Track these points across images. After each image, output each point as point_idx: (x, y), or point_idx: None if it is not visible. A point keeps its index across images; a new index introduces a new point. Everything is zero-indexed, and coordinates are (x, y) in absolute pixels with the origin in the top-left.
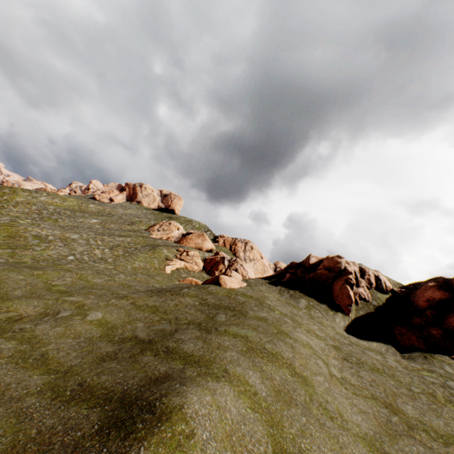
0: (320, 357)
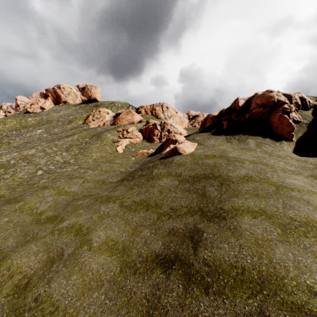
0: None
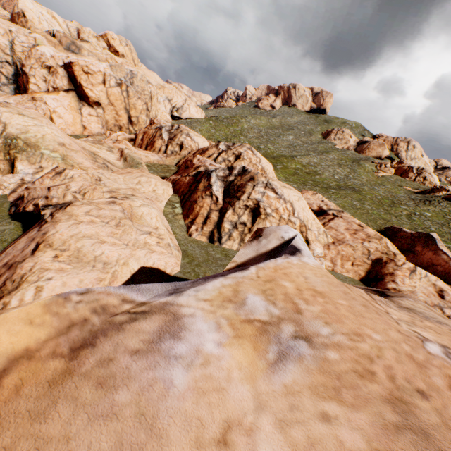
0: None
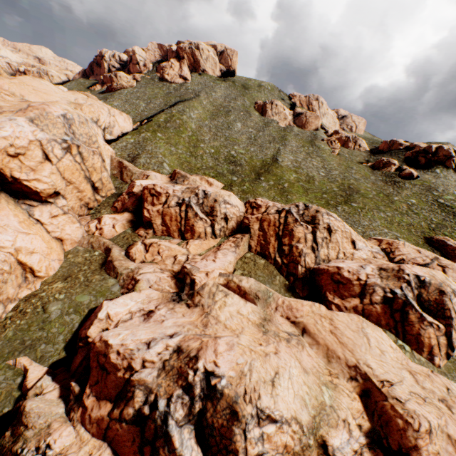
0: None
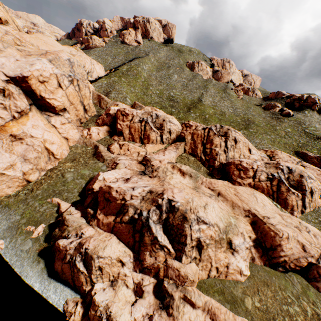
0: (320, 128)
